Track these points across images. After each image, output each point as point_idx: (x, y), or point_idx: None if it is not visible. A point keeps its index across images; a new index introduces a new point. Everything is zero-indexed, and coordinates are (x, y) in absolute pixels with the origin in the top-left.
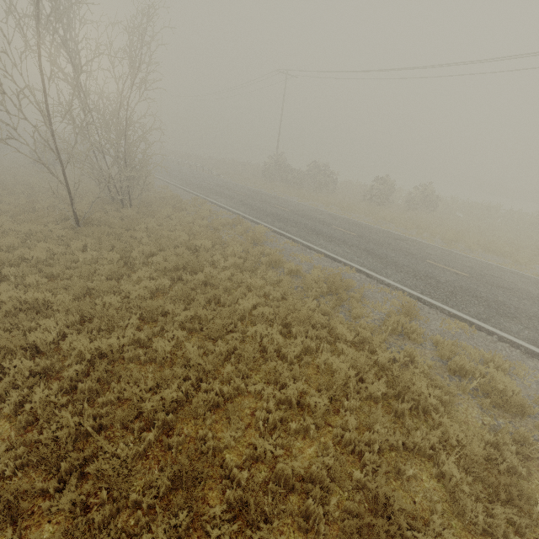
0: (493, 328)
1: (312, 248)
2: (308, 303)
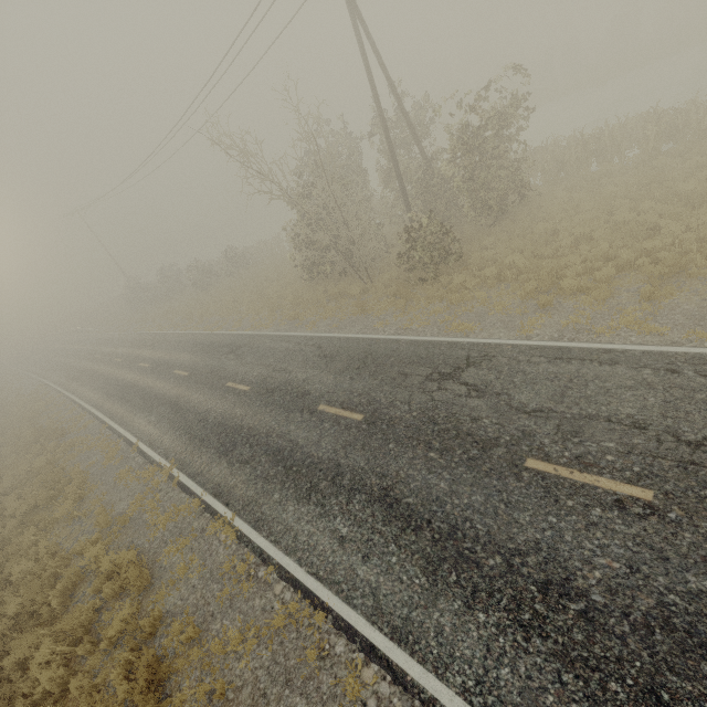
0: (102, 416)
1: (72, 399)
2: (4, 462)
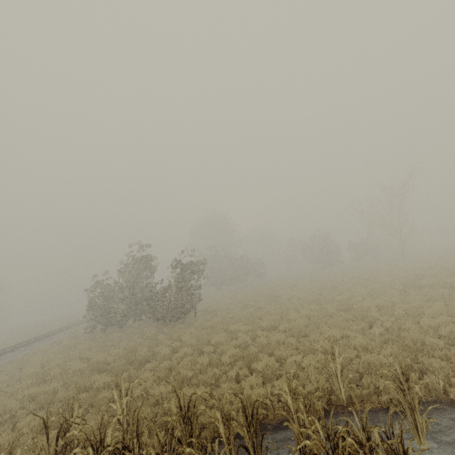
0: None
1: None
2: None
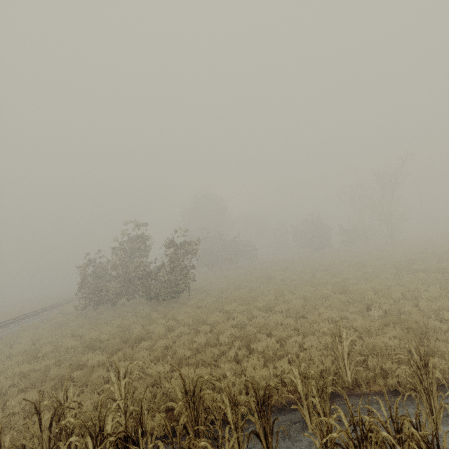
0: None
1: None
2: None
